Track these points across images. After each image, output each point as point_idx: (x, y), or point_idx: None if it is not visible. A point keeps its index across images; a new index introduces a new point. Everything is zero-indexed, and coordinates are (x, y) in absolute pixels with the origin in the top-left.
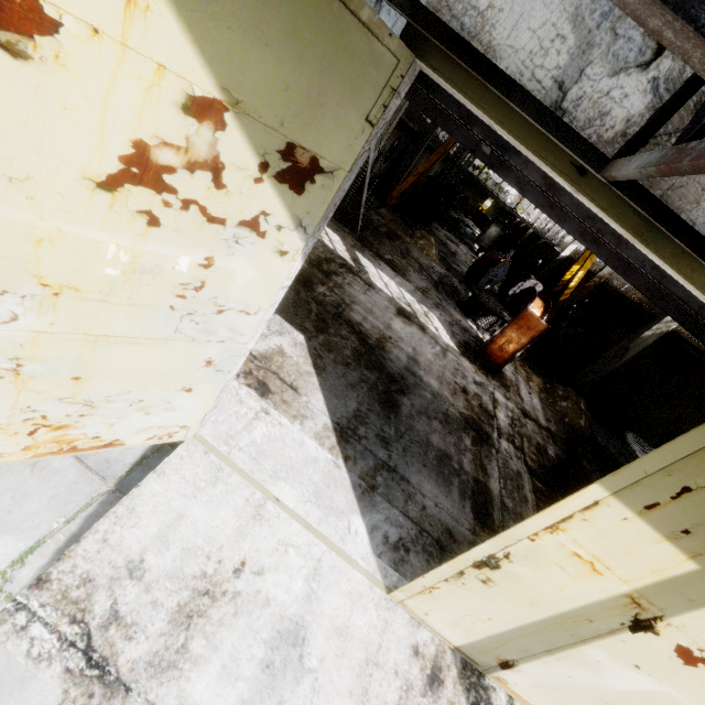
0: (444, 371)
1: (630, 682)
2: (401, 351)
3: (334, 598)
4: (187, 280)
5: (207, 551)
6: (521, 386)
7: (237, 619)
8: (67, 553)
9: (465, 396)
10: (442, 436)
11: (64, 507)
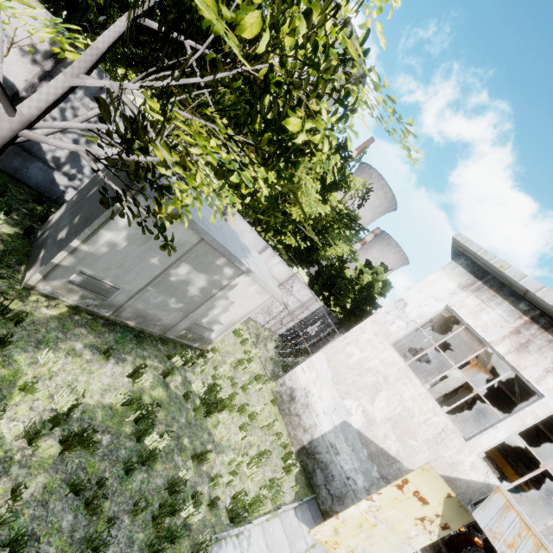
0: None
1: None
2: None
3: None
4: (410, 536)
5: None
6: None
7: None
8: None
9: None
10: None
11: None
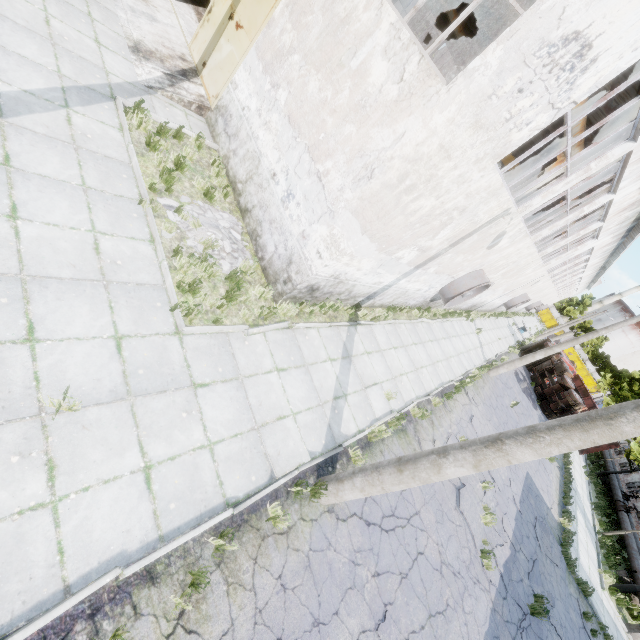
0: None
1: (226, 51)
2: None
3: (172, 31)
4: None
5: None
6: None
7: (145, 6)
8: None
9: None
10: None
11: None
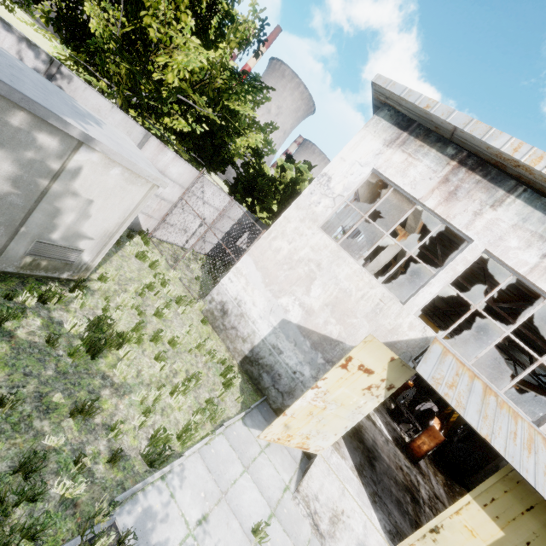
0: (389, 453)
1: None
2: (368, 435)
3: (373, 540)
4: (359, 405)
5: (332, 500)
6: (431, 477)
7: (346, 531)
8: (301, 484)
9: (402, 471)
10: (396, 490)
11: (292, 468)
